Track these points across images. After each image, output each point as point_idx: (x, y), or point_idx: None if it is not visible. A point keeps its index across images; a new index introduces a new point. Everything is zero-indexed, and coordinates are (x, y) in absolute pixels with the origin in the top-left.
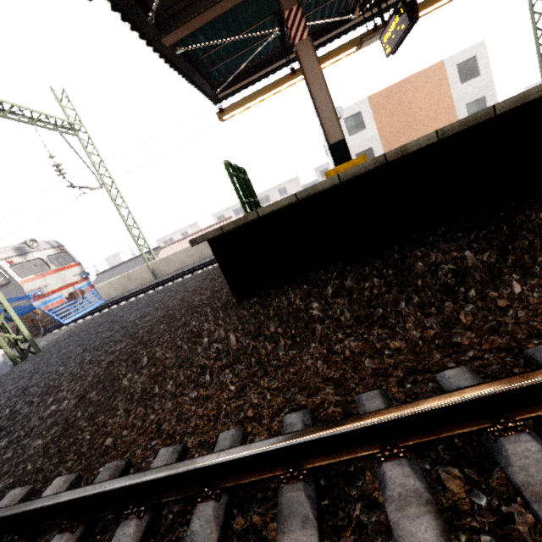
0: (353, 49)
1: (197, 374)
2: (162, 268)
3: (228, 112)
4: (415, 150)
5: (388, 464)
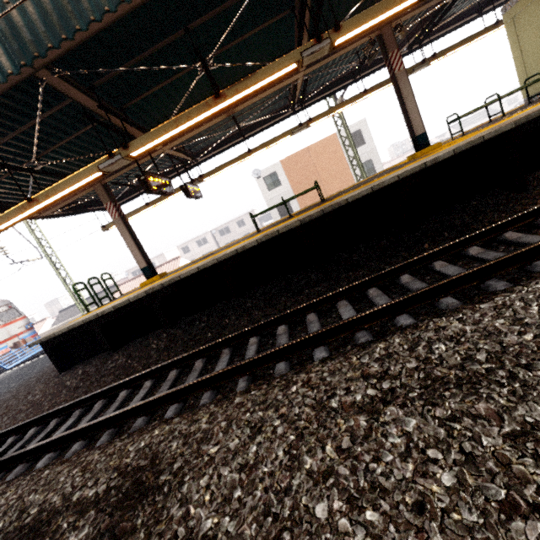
0: None
1: (16, 413)
2: None
3: (108, 227)
4: (107, 313)
5: (11, 437)
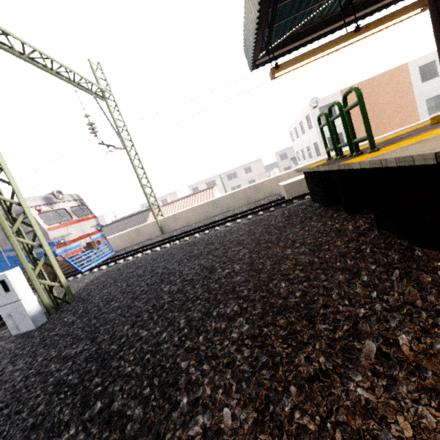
0: (418, 10)
1: None
2: (169, 225)
3: (283, 68)
4: None
5: None
